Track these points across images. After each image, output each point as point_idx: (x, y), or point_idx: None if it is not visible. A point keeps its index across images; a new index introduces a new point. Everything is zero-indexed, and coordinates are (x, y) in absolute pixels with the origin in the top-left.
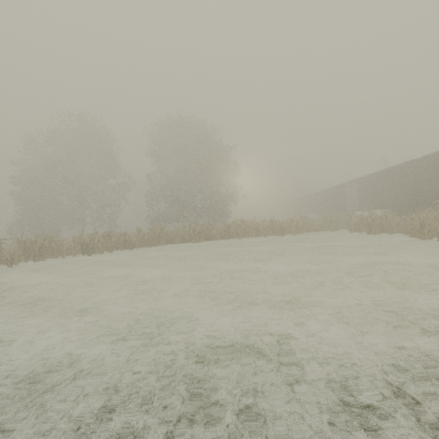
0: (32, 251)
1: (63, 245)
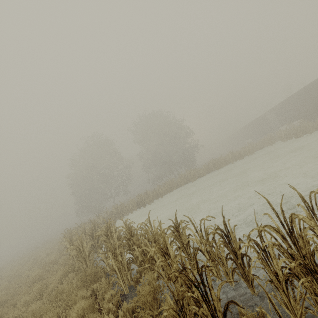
0: (118, 214)
1: (129, 206)
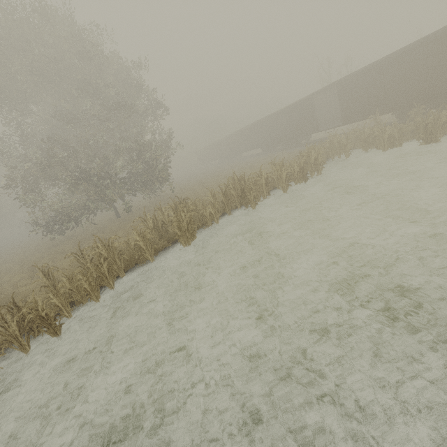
0: None
1: None
